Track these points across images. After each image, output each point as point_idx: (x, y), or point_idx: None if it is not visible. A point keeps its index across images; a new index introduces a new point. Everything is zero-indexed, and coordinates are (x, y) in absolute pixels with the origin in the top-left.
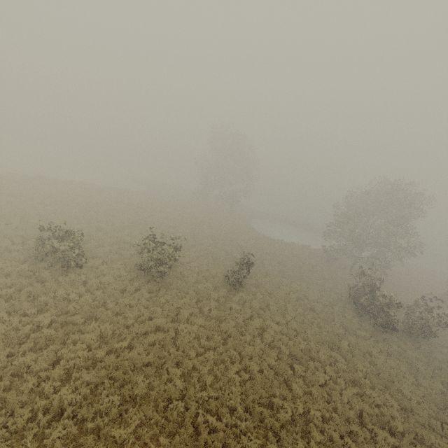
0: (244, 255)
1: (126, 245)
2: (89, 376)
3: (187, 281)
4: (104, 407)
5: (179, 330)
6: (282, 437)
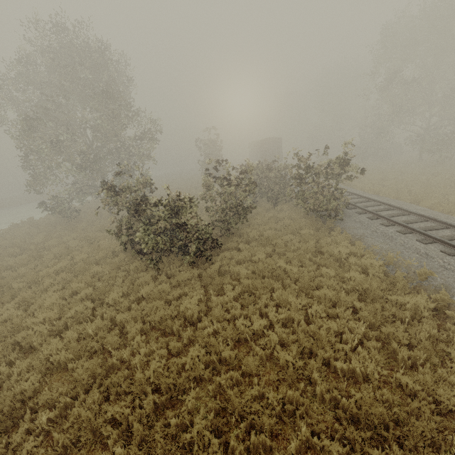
0: None
1: None
2: None
3: None
4: None
5: None
6: None
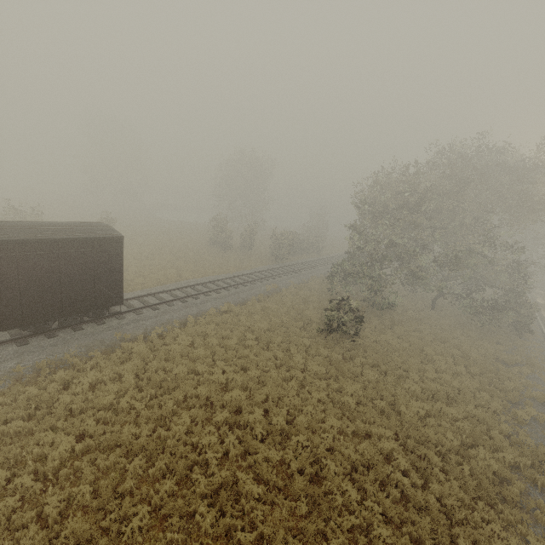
0: (108, 217)
1: None
2: None
3: None
4: None
5: None
6: None
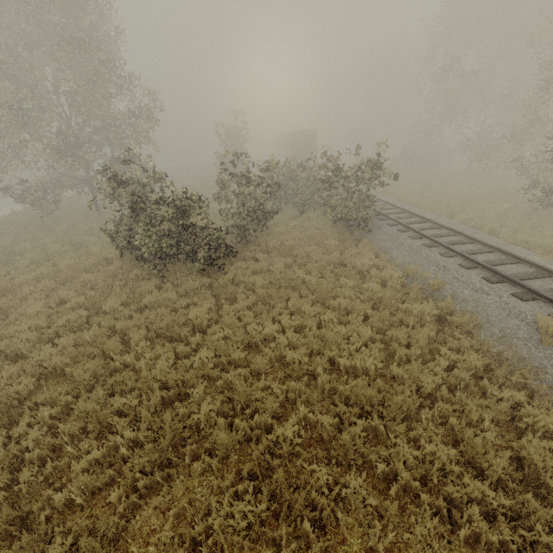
0: None
1: None
2: None
3: None
4: None
5: None
6: None
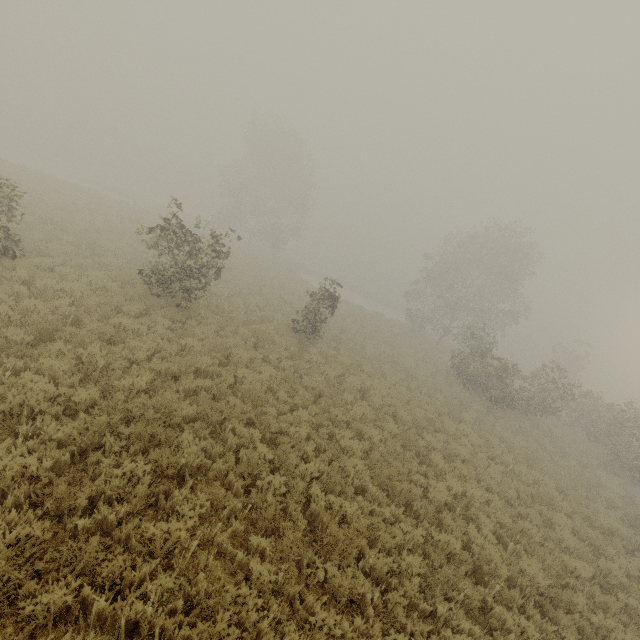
0: (325, 289)
1: (107, 252)
2: (62, 432)
3: (231, 319)
4: (112, 489)
5: (238, 377)
6: (447, 525)
